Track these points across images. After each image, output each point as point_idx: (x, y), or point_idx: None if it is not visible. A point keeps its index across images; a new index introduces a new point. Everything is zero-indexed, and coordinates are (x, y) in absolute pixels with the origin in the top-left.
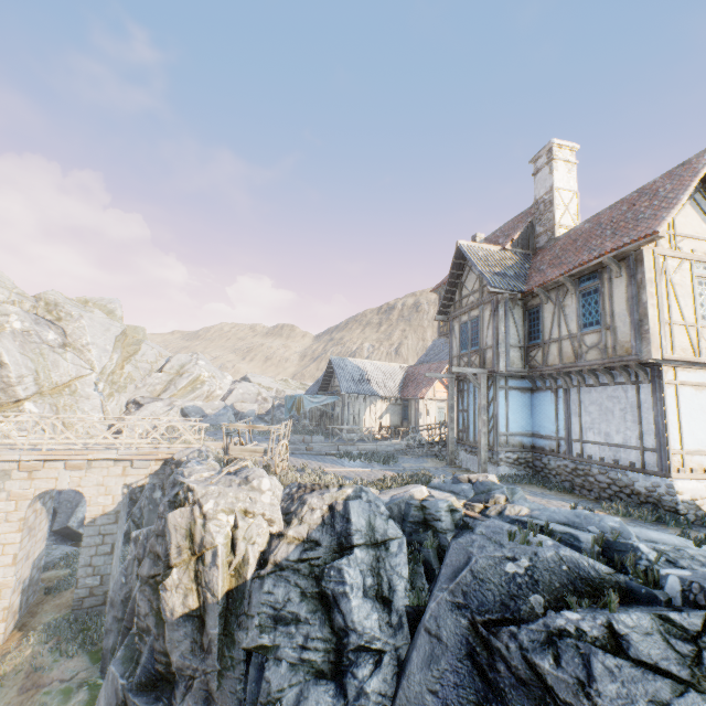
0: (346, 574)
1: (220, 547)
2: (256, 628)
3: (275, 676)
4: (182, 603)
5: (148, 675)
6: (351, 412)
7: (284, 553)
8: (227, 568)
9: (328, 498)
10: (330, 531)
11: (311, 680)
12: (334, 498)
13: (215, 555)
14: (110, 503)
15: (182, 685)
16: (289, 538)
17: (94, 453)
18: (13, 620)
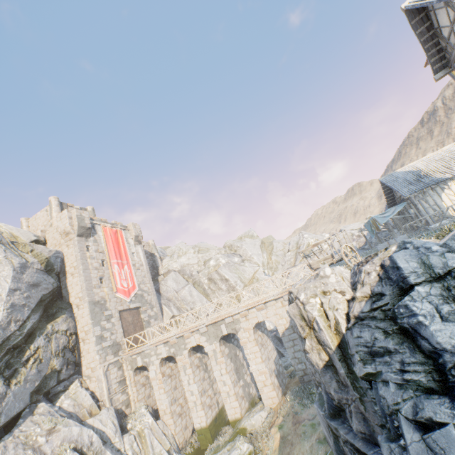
0: (413, 307)
1: (316, 318)
2: (358, 362)
3: (387, 394)
4: (319, 359)
5: (332, 408)
6: (425, 206)
7: (357, 309)
8: (330, 330)
9: (377, 261)
10: (388, 282)
11: (421, 395)
12: (382, 259)
13: (317, 323)
14: (285, 322)
15: (346, 411)
16: (359, 299)
17: (263, 299)
18: (279, 390)
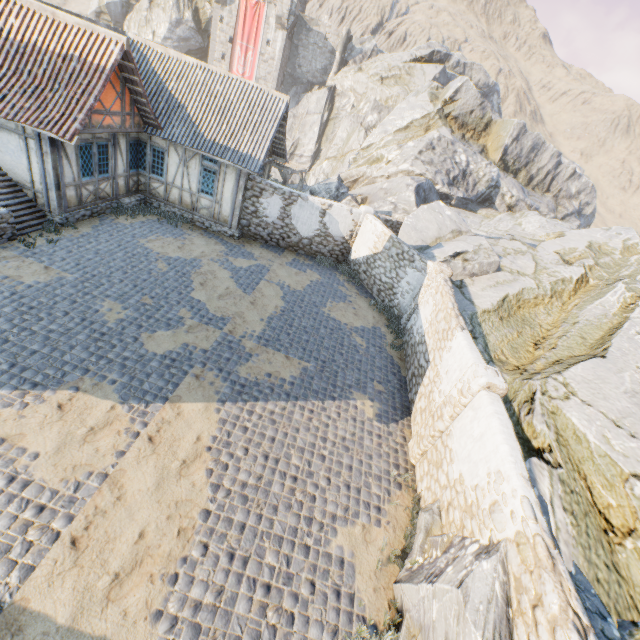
0: None
1: None
2: None
3: None
4: None
5: None
6: None
7: None
8: None
9: None
10: None
11: None
12: None
13: None
14: None
15: None
16: None
17: None
18: None
